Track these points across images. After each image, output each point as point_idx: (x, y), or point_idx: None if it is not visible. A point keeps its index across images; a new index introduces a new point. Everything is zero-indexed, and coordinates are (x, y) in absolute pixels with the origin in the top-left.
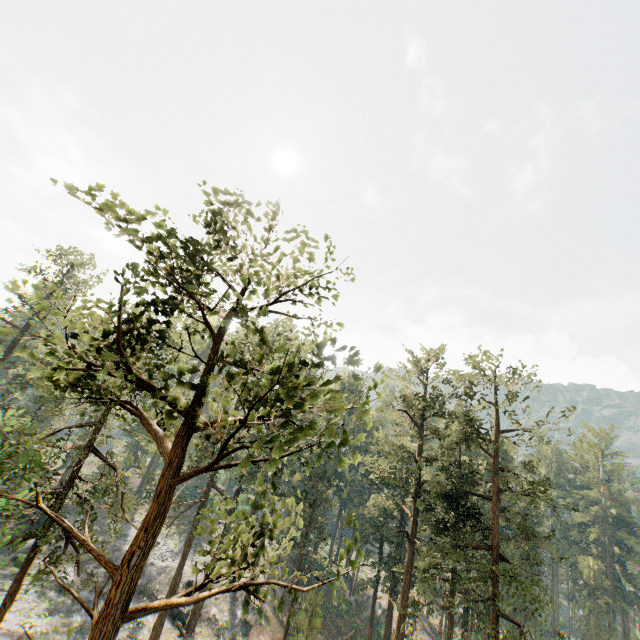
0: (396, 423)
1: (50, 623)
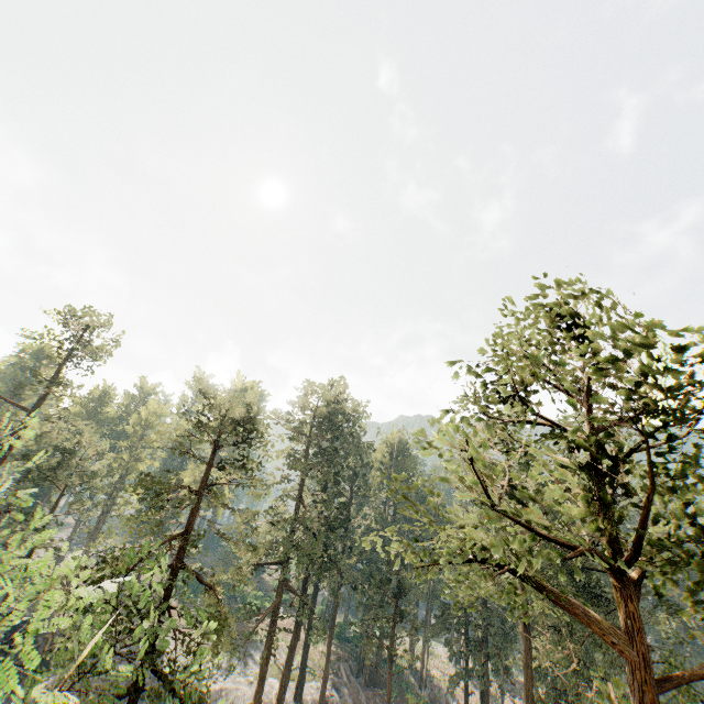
0: None
1: None
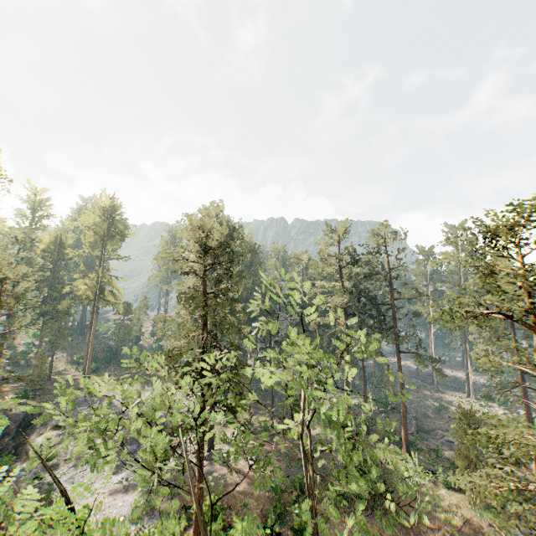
0: (330, 273)
1: (129, 473)
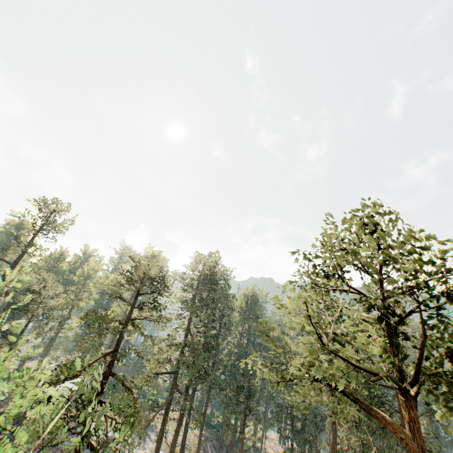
0: None
1: None
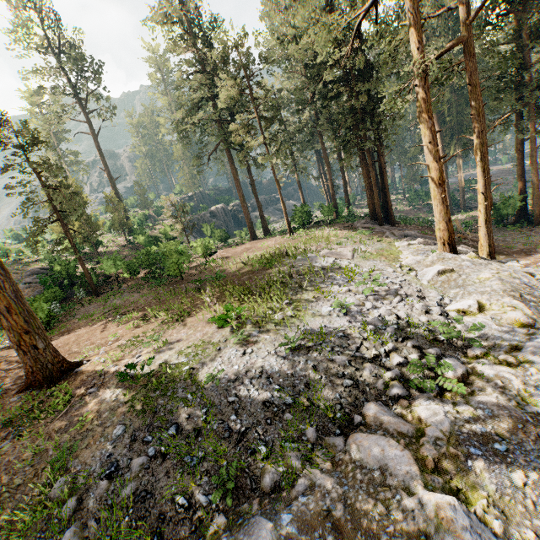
0: None
1: None
